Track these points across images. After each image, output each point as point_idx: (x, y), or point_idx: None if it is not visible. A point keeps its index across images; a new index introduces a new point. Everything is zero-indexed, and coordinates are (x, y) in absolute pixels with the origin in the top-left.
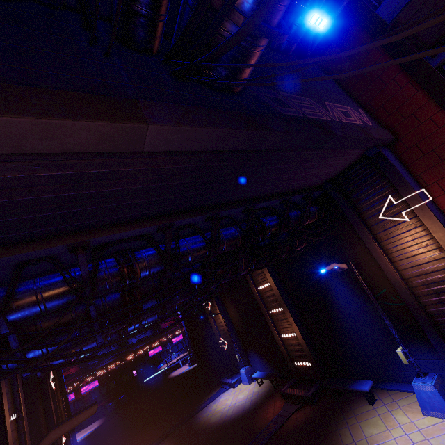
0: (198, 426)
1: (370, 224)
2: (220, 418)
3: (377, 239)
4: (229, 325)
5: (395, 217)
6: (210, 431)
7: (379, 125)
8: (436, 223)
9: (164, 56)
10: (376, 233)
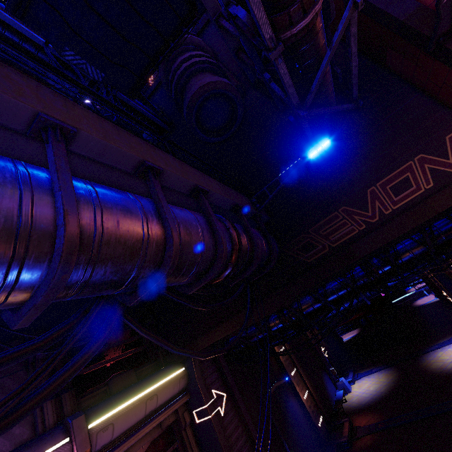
0: (419, 366)
1: None
2: (439, 367)
3: None
4: (446, 283)
5: None
6: (427, 375)
7: None
8: None
9: None
10: None
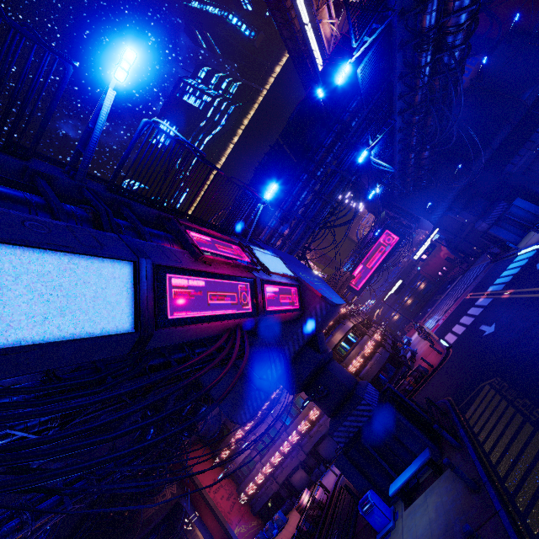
0: None
1: (185, 529)
2: None
3: (187, 536)
4: None
5: (190, 526)
6: None
7: (181, 486)
8: (197, 528)
9: (102, 533)
10: (187, 533)
